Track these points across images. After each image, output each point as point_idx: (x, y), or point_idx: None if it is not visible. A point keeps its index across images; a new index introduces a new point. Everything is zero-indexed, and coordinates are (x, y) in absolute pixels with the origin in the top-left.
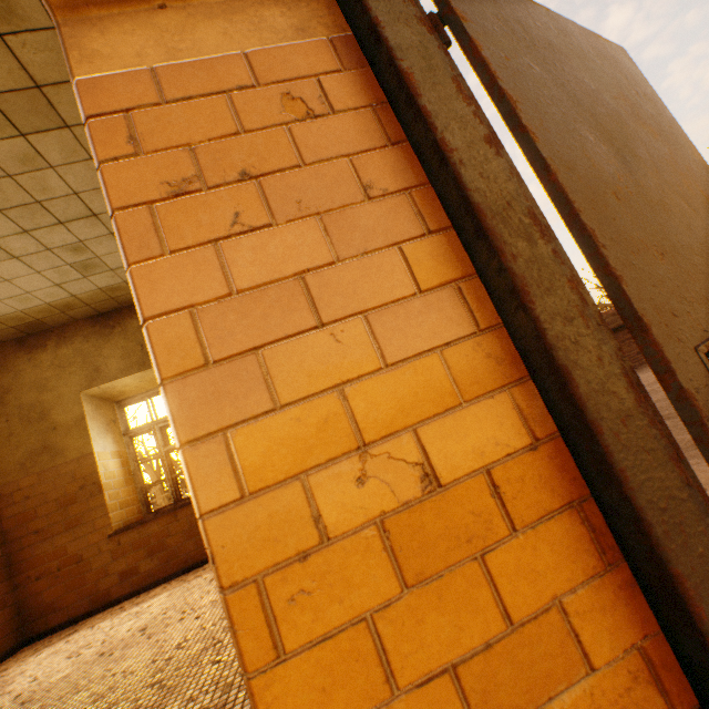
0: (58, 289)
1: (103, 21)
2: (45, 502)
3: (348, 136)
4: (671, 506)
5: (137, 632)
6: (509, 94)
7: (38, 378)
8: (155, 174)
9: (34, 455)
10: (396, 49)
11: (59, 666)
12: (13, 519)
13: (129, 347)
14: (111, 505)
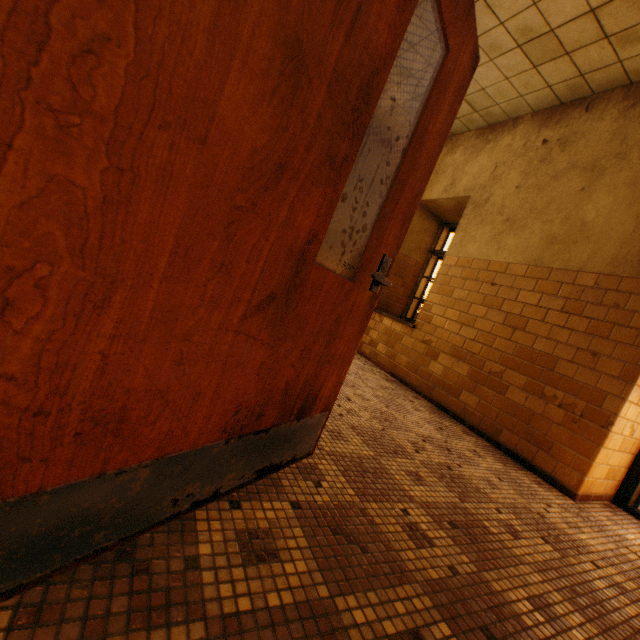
0: None
1: None
2: None
3: None
4: None
5: None
6: None
7: None
8: None
9: None
10: None
11: None
12: None
13: None
14: None
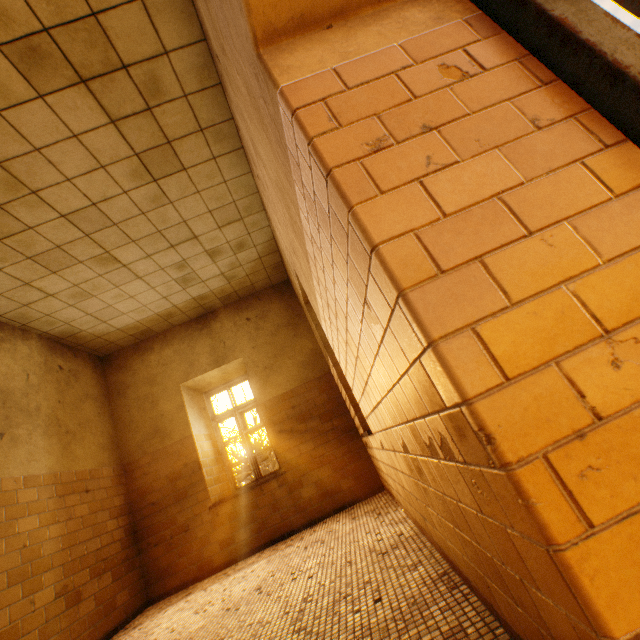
0: (164, 301)
1: (290, 46)
2: (158, 478)
3: (503, 86)
4: None
5: (253, 591)
6: None
7: (148, 375)
8: (355, 139)
9: (149, 438)
10: (543, 4)
11: (190, 619)
12: (136, 492)
13: (214, 344)
14: (208, 480)
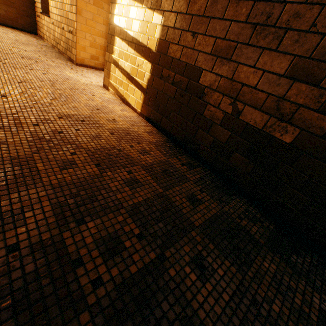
0: None
1: None
2: None
3: None
4: None
5: None
6: None
7: None
8: None
9: None
10: None
11: None
12: None
13: None
14: None
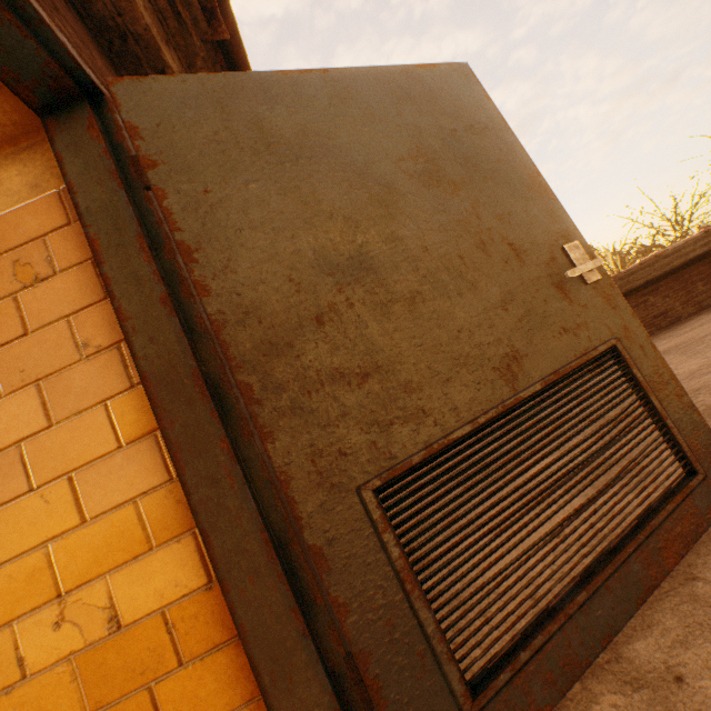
0: None
1: None
2: None
3: (70, 295)
4: (284, 656)
5: None
6: (186, 246)
7: None
8: None
9: None
10: (86, 214)
11: None
12: None
13: None
14: None
